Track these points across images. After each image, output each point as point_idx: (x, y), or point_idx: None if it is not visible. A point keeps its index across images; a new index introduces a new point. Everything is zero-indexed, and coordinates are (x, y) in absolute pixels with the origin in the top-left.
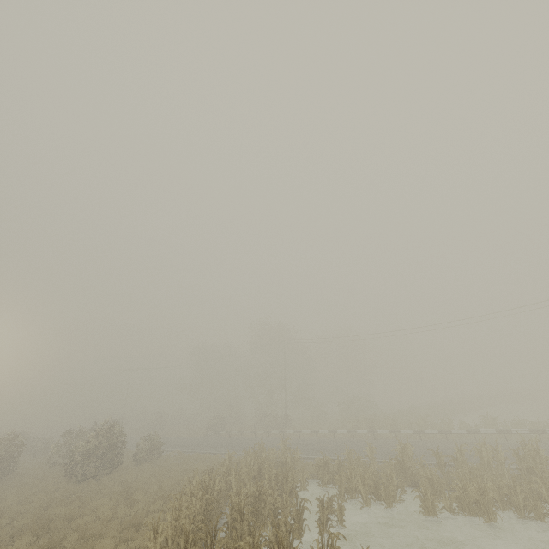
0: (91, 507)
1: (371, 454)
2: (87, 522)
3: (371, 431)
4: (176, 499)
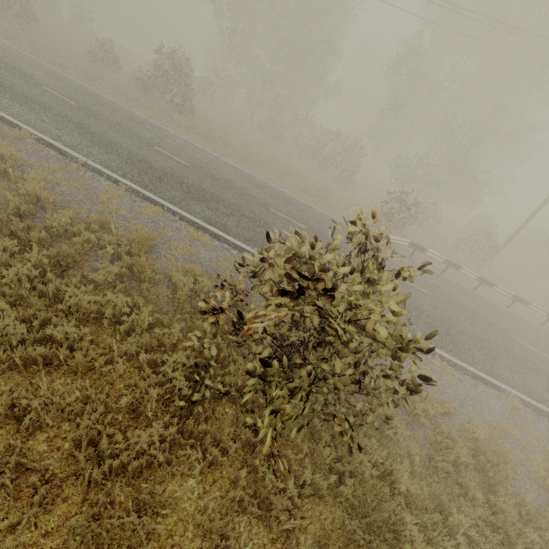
0: None
1: None
2: None
3: None
4: None
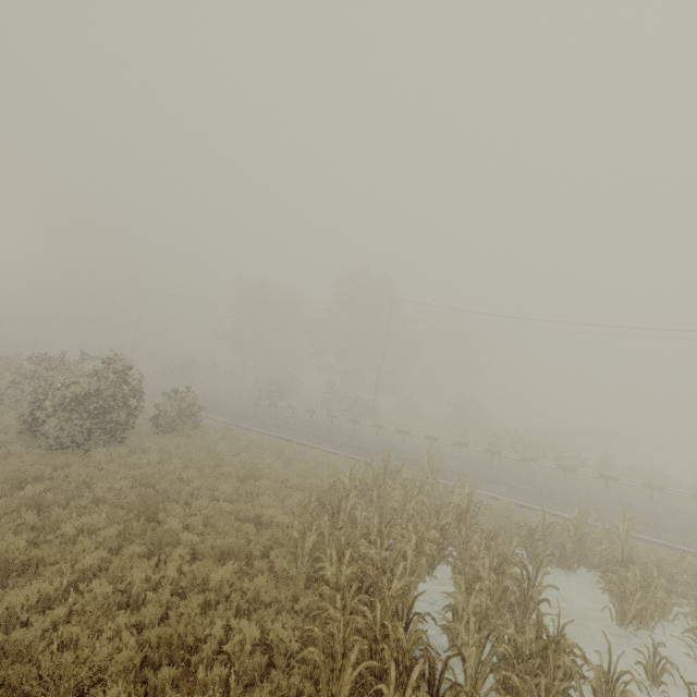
0: (62, 532)
1: (625, 526)
2: (44, 596)
3: (527, 458)
4: (256, 546)
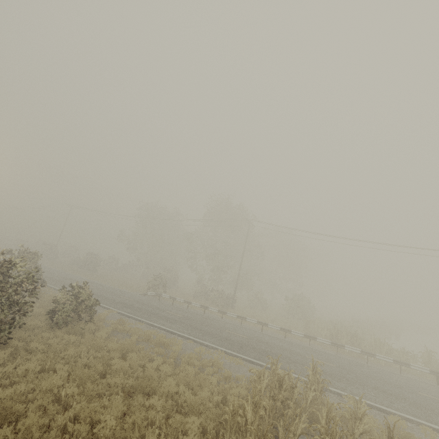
0: None
1: None
2: None
3: (367, 352)
4: None
